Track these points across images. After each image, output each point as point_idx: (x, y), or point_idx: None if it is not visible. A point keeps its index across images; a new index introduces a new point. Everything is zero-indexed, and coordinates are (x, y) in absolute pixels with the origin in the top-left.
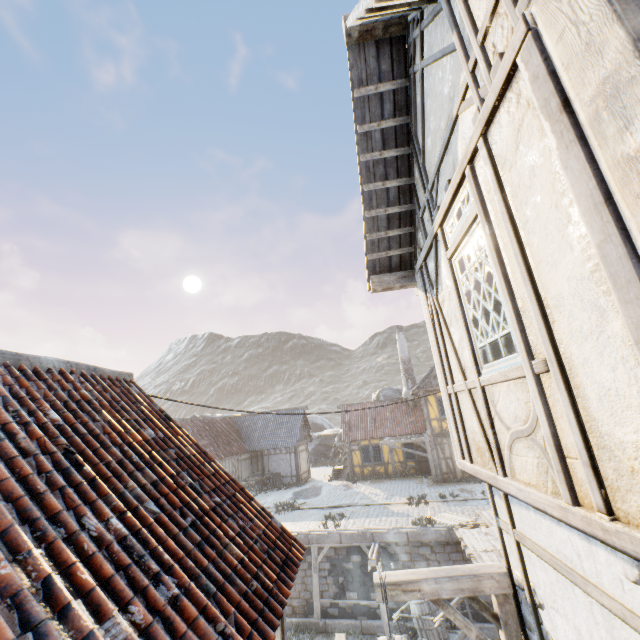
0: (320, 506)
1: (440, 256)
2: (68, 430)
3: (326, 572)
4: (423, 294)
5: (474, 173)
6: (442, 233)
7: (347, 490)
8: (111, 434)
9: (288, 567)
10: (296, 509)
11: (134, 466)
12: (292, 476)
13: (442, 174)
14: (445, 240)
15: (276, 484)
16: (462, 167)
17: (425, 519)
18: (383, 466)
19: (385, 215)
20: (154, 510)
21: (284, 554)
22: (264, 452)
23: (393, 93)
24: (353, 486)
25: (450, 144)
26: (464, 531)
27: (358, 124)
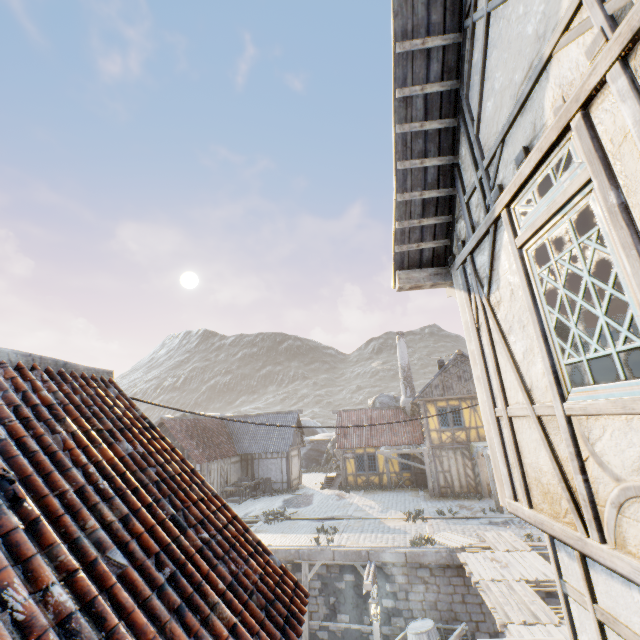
0: (312, 517)
1: (500, 246)
2: (11, 447)
3: (316, 591)
4: (464, 294)
5: (589, 122)
6: (509, 215)
7: (340, 500)
8: (73, 450)
9: (290, 627)
10: (286, 519)
11: (99, 495)
12: (283, 482)
13: (510, 143)
14: (513, 224)
15: (266, 490)
16: (566, 117)
17: (424, 538)
18: (378, 476)
19: (420, 200)
20: (119, 562)
21: (285, 607)
22: (255, 456)
23: (443, 50)
24: (346, 496)
25: (530, 99)
26: (468, 555)
27: (397, 87)
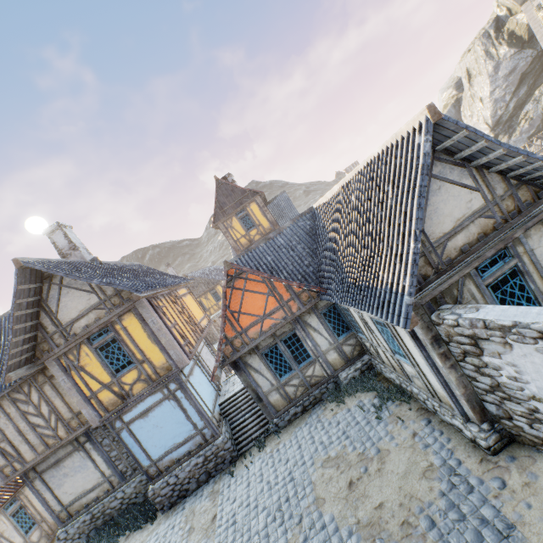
0: None
1: None
2: None
3: None
4: None
5: None
6: None
7: None
8: None
9: None
10: None
11: None
12: None
13: None
14: None
15: None
16: None
17: None
18: None
19: None
20: None
21: None
22: None
23: None
24: None
25: None
26: None
27: None
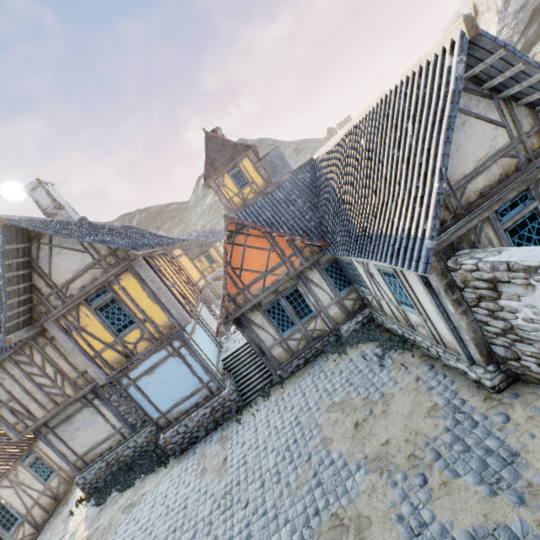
0: None
1: None
2: None
3: None
4: None
5: None
6: None
7: None
8: None
9: None
10: None
11: None
12: None
13: None
14: None
15: None
16: None
17: None
18: None
19: None
20: None
21: None
22: None
23: None
24: None
25: None
26: None
27: None
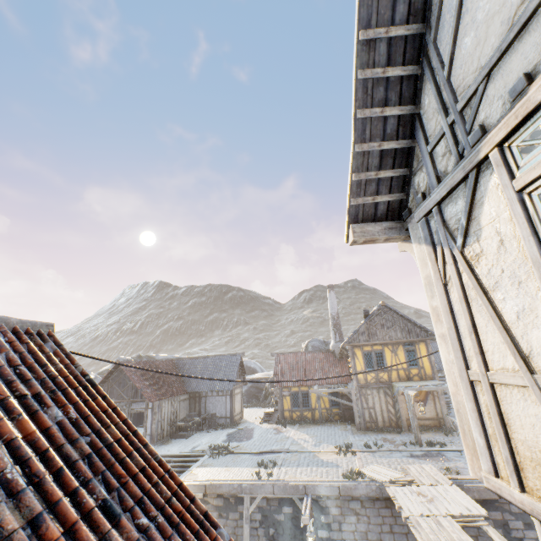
0: (253, 451)
1: (483, 192)
2: None
3: (257, 523)
4: (427, 247)
5: None
6: (502, 155)
7: (277, 434)
8: None
9: None
10: (230, 453)
11: (4, 488)
12: (226, 417)
13: (498, 75)
14: (507, 164)
15: (211, 424)
16: None
17: (355, 472)
18: (310, 411)
19: (378, 151)
20: None
21: None
22: (202, 394)
23: None
24: (283, 430)
25: (536, 16)
26: (396, 489)
27: (361, 28)
